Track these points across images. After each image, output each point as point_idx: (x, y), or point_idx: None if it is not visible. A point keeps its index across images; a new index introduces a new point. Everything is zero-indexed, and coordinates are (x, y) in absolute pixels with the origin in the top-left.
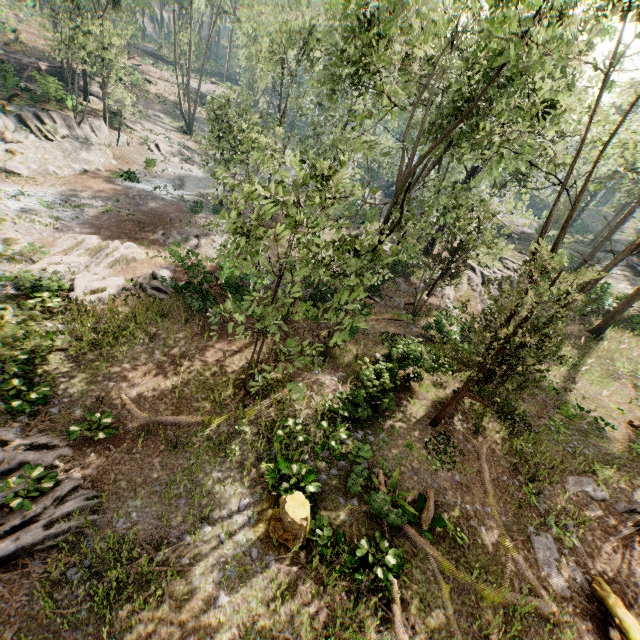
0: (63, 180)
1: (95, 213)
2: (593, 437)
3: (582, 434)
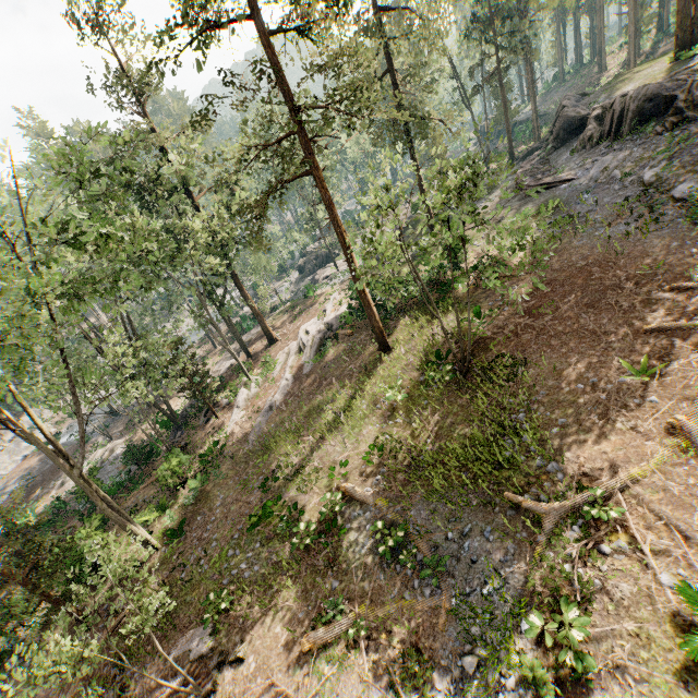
0: (5, 478)
1: (5, 500)
2: (277, 540)
3: (264, 543)
